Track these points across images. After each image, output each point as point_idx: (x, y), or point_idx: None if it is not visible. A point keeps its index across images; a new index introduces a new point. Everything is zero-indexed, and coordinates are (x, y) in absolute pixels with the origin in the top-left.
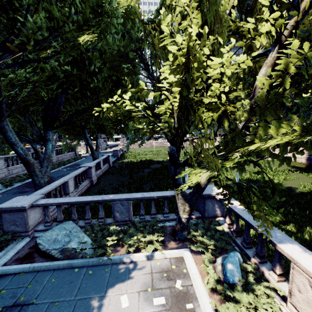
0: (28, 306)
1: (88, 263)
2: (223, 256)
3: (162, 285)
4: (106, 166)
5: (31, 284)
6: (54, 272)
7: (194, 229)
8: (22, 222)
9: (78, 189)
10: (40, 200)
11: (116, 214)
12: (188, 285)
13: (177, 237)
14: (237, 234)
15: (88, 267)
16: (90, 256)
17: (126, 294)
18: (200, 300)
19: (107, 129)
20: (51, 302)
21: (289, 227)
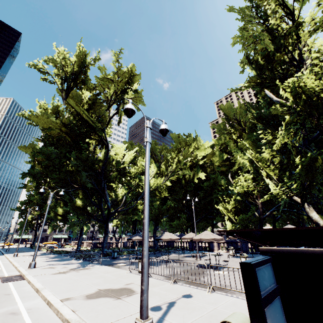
0: None
1: None
2: None
3: None
4: None
5: None
6: None
7: None
8: None
9: None
10: None
11: None
12: None
13: None
14: None
15: None
16: None
17: None
18: None
19: None
20: None
21: None
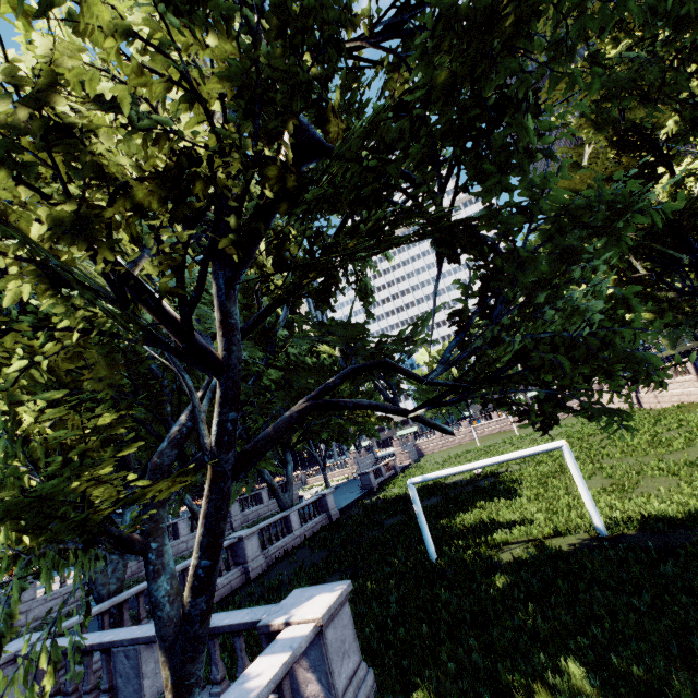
0: None
1: None
2: None
3: None
4: (314, 524)
5: None
6: None
7: None
8: None
9: None
10: (38, 642)
11: (120, 681)
12: None
13: None
14: None
15: None
16: None
17: None
18: None
19: None
20: None
21: None
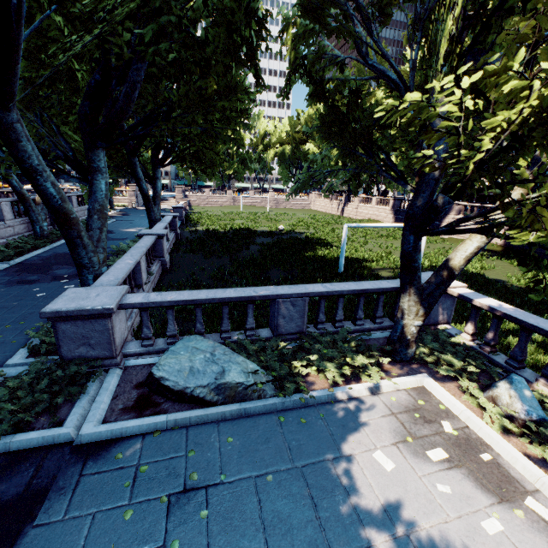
0: (217, 488)
1: (276, 406)
2: (504, 382)
3: (424, 432)
4: (172, 237)
5: (193, 451)
6: (220, 426)
7: (417, 344)
8: (103, 340)
9: (151, 278)
10: (127, 295)
11: (281, 321)
12: (463, 428)
13: (399, 357)
14: (492, 348)
15: (279, 414)
16: (272, 394)
17: (379, 450)
18: (497, 447)
19: (212, 160)
20: (257, 477)
21: (536, 338)
